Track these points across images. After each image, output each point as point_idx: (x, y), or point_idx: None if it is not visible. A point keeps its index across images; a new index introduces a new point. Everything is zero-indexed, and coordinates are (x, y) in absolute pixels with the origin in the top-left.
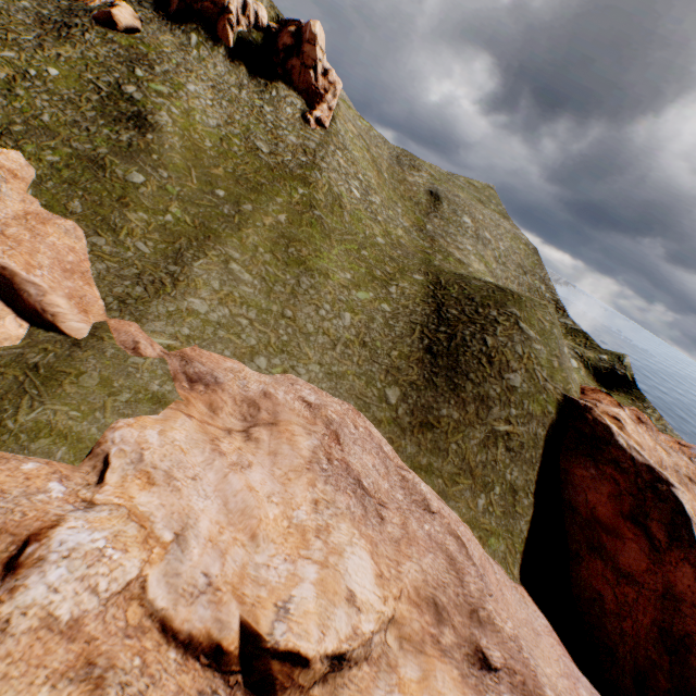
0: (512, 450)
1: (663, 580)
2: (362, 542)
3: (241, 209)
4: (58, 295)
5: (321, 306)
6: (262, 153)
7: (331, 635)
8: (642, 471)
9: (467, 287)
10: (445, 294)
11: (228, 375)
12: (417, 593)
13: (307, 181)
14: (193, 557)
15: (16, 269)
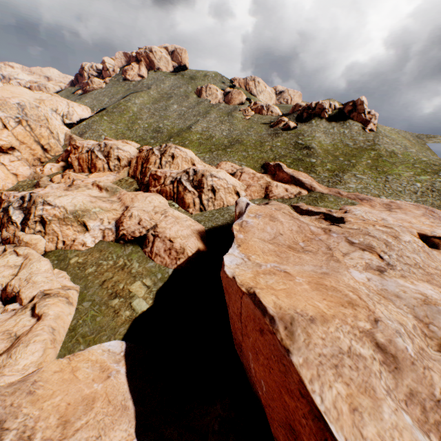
0: None
1: None
2: None
3: (351, 162)
4: (313, 182)
5: (401, 183)
6: (350, 146)
7: None
8: None
9: None
10: None
11: (373, 198)
12: None
13: (374, 149)
14: (390, 222)
15: (301, 178)
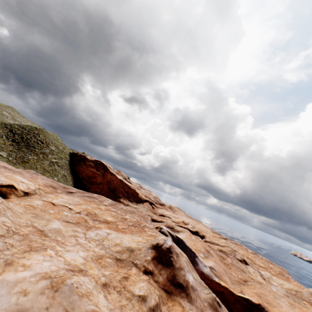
0: (60, 166)
1: (106, 179)
2: (18, 175)
3: None
4: None
5: None
6: None
7: (21, 185)
8: (95, 161)
9: (21, 125)
10: (12, 126)
11: None
12: (45, 185)
13: None
14: None
15: None
